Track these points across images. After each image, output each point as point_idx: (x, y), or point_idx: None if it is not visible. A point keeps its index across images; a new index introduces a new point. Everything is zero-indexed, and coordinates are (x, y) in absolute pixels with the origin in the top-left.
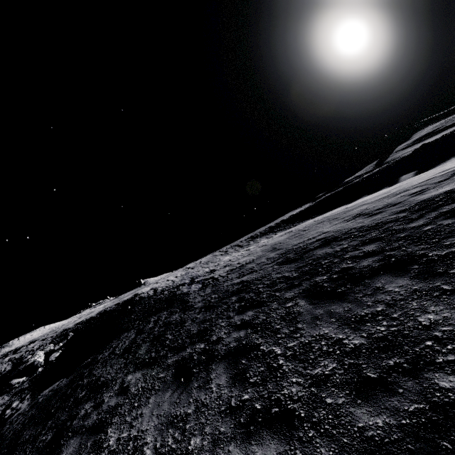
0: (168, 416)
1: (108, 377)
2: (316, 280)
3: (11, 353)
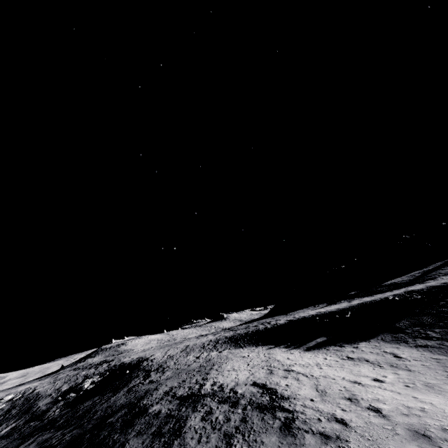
0: None
1: (56, 424)
2: (87, 428)
3: (100, 364)
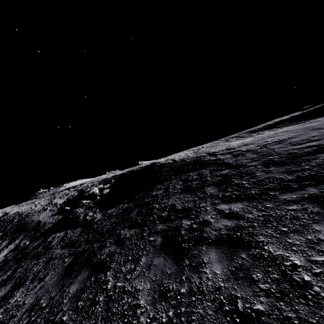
0: None
1: (187, 205)
2: None
3: (71, 188)
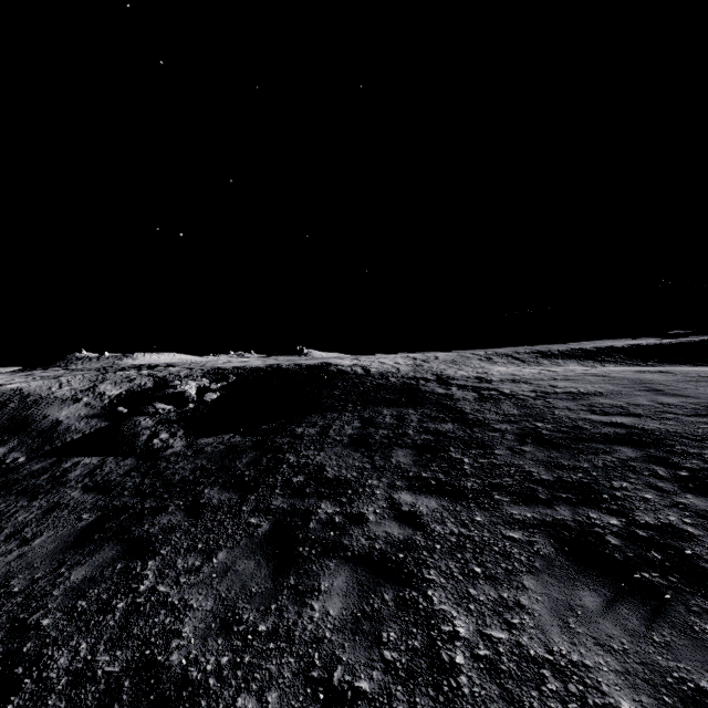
0: (656, 670)
1: (345, 474)
2: None
3: (145, 368)
